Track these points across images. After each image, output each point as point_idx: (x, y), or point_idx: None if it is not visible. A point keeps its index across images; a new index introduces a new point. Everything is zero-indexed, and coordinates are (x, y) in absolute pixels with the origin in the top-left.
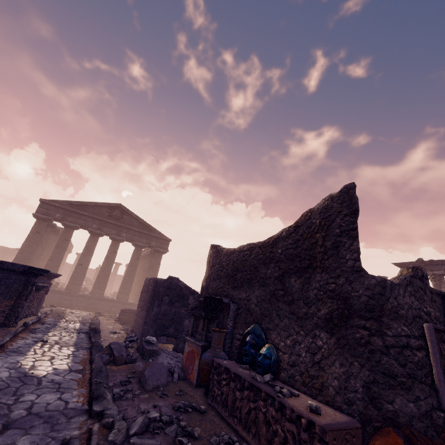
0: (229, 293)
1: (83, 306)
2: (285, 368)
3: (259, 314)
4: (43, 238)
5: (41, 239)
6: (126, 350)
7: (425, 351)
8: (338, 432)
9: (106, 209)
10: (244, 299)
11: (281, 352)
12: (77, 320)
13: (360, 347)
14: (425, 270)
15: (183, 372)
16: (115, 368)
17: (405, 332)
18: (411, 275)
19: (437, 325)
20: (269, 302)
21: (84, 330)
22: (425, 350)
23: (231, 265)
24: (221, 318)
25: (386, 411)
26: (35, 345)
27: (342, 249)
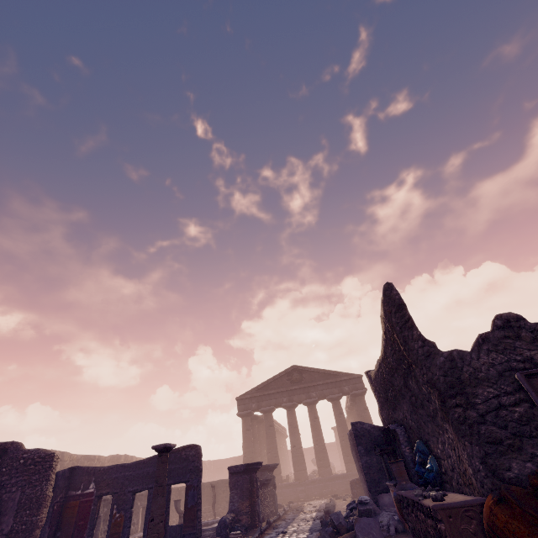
0: (394, 418)
1: (319, 494)
2: (451, 476)
3: (416, 428)
4: (254, 433)
5: (253, 435)
6: (348, 518)
7: (528, 402)
8: (454, 510)
9: (285, 378)
10: (403, 418)
11: (442, 460)
12: (314, 509)
13: (462, 425)
14: (510, 313)
15: (400, 523)
16: (340, 537)
17: (491, 393)
18: (492, 328)
19: (532, 369)
20: (414, 413)
21: (319, 516)
22: (528, 401)
23: (381, 387)
24: (397, 448)
25: (508, 479)
26: (278, 536)
27: (409, 342)
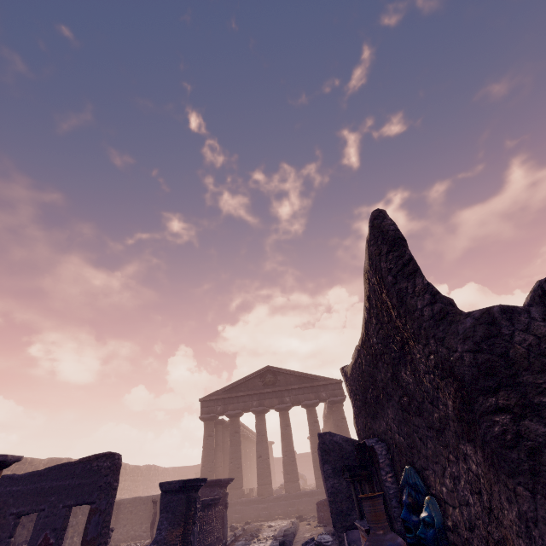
0: (373, 429)
1: (283, 513)
2: (467, 539)
3: (406, 447)
4: (218, 440)
5: (217, 442)
6: None
7: None
8: None
9: (257, 379)
10: (386, 430)
11: (450, 507)
12: (271, 535)
13: (510, 451)
14: None
15: None
16: None
17: None
18: None
19: None
20: (405, 422)
21: None
22: None
23: (358, 386)
24: (374, 474)
25: None
26: None
27: (408, 299)
